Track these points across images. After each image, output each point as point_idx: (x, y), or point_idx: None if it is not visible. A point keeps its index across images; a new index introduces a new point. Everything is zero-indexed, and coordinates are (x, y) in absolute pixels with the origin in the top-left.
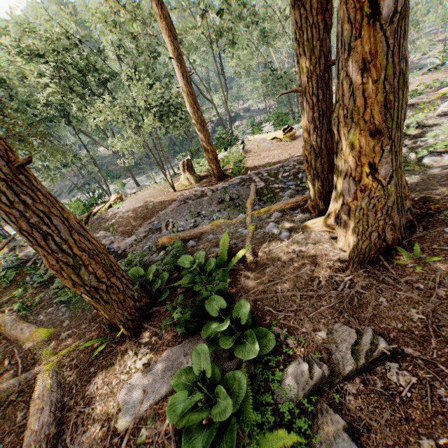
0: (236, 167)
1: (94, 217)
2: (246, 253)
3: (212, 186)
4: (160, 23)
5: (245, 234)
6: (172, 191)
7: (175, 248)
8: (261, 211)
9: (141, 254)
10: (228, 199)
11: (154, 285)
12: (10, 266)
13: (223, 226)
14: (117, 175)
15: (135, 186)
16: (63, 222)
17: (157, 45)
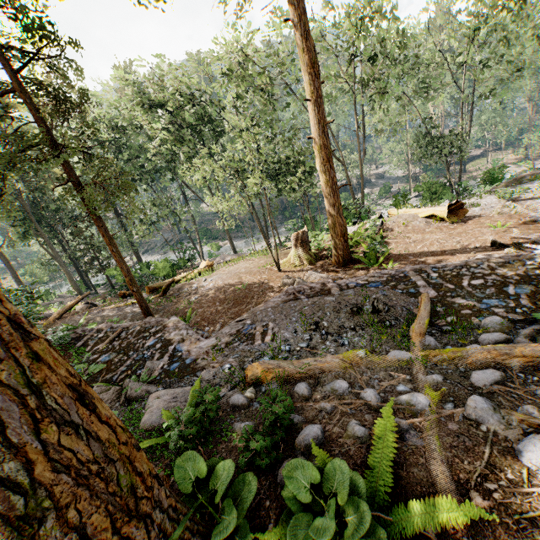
0: (371, 251)
1: (176, 286)
2: (438, 481)
3: (332, 273)
4: (301, 57)
5: (419, 409)
6: (276, 270)
7: (276, 413)
8: (443, 354)
9: (214, 399)
10: (370, 309)
11: (222, 506)
12: (55, 343)
13: (364, 366)
14: (215, 235)
15: (231, 251)
16: (21, 399)
17: (288, 93)
